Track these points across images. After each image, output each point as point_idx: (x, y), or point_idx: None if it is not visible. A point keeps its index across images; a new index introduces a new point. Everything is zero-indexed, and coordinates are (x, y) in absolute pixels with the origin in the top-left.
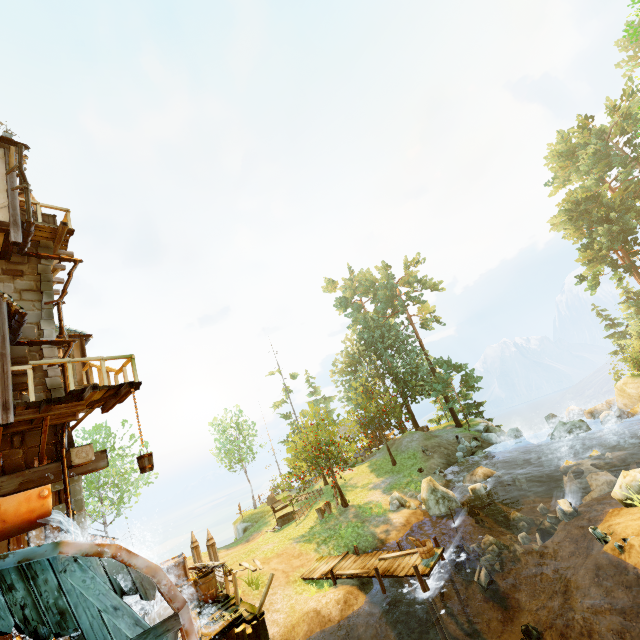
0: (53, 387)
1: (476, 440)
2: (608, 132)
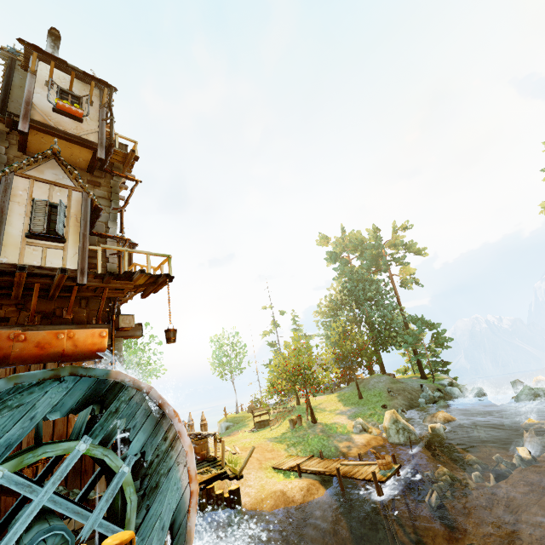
0: (111, 270)
1: (439, 391)
2: None
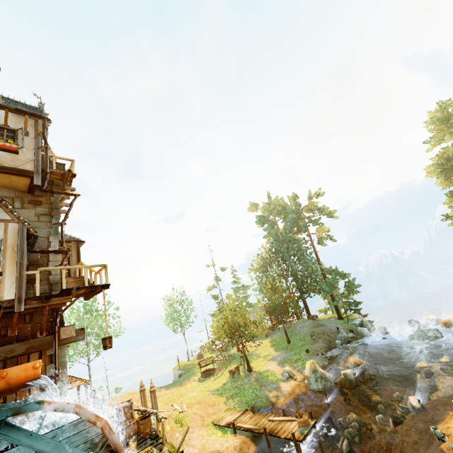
0: (54, 282)
1: (352, 332)
2: None
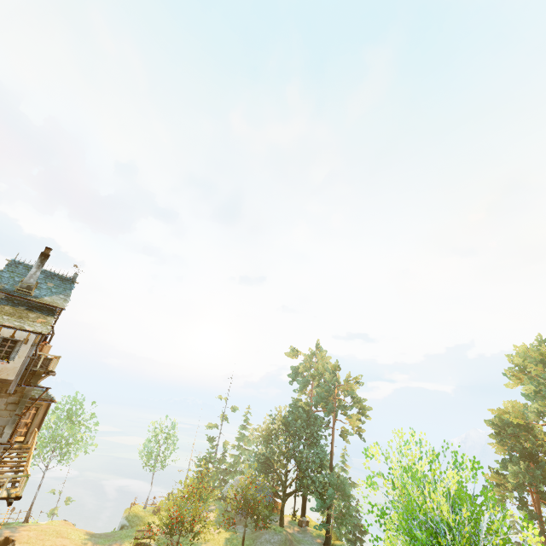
0: None
1: None
2: None
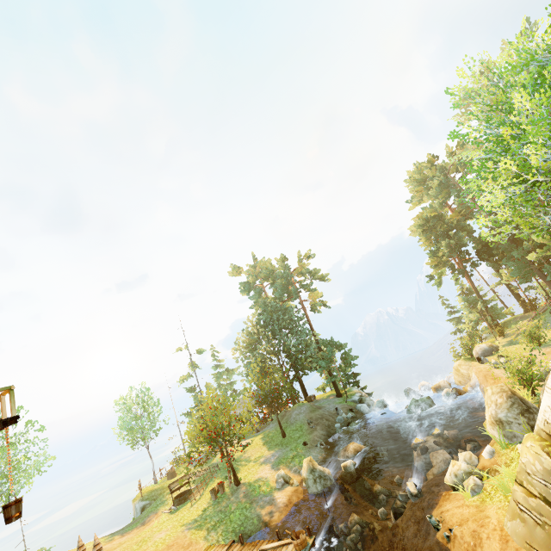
0: None
1: (351, 411)
2: (448, 169)
